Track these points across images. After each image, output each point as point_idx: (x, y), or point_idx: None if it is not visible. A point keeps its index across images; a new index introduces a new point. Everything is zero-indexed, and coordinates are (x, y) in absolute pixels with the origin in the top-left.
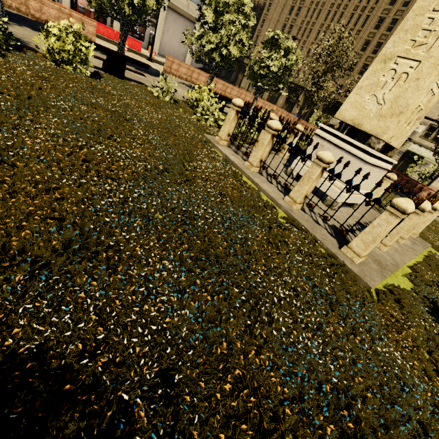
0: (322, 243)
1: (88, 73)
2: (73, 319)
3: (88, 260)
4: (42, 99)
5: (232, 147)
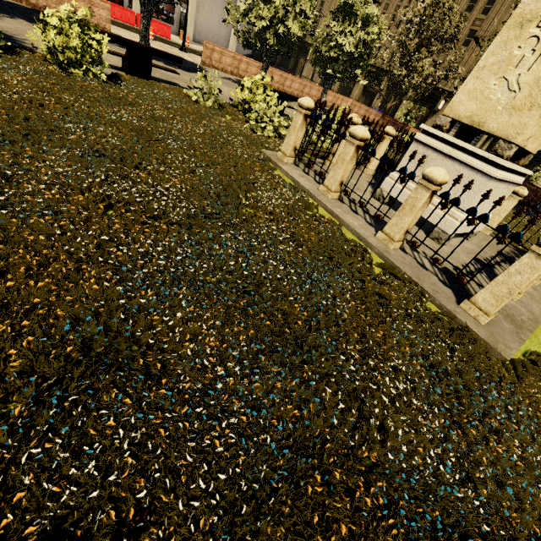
0: (433, 297)
1: (104, 77)
2: (101, 474)
3: (118, 367)
4: (44, 122)
5: (300, 164)
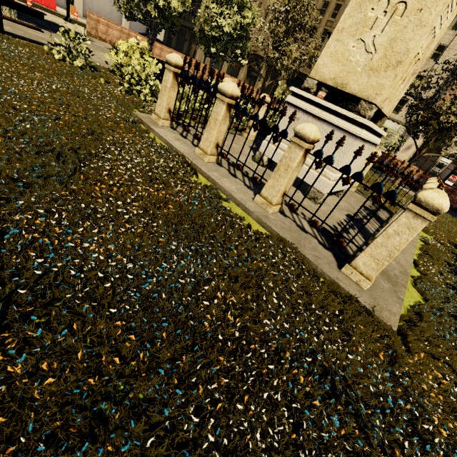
0: (315, 265)
1: None
2: None
3: None
4: None
5: (178, 128)
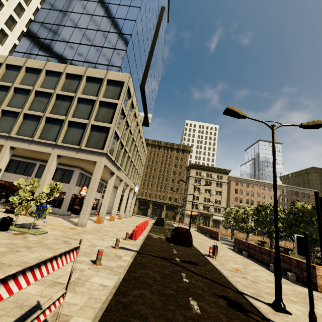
0: None
1: None
2: None
3: None
4: None
5: None
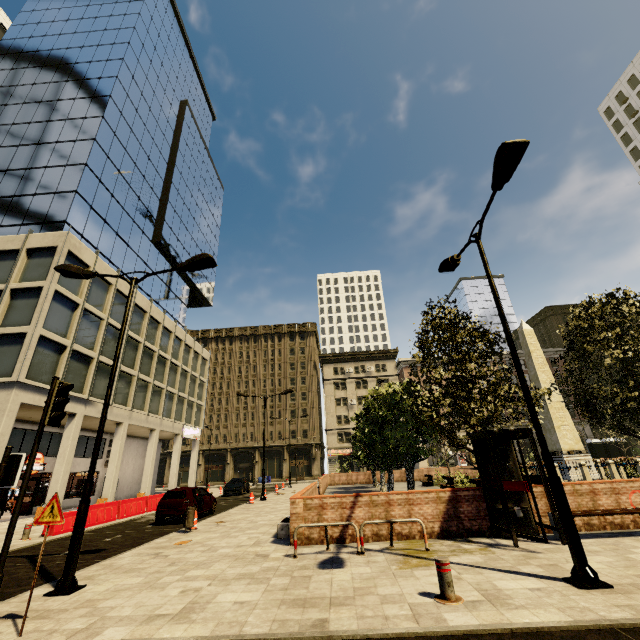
0: None
1: None
2: None
3: None
4: None
5: None
